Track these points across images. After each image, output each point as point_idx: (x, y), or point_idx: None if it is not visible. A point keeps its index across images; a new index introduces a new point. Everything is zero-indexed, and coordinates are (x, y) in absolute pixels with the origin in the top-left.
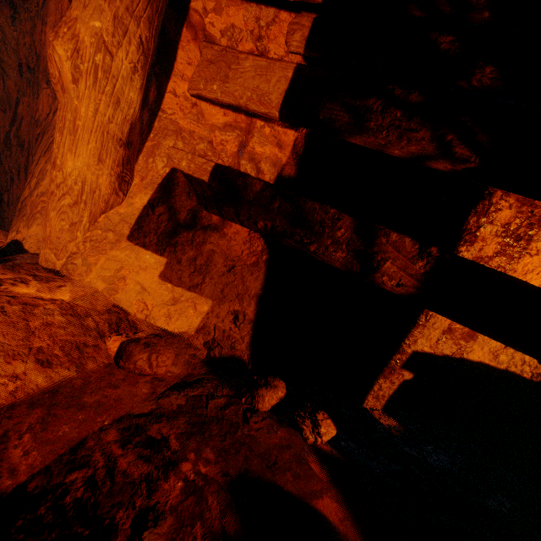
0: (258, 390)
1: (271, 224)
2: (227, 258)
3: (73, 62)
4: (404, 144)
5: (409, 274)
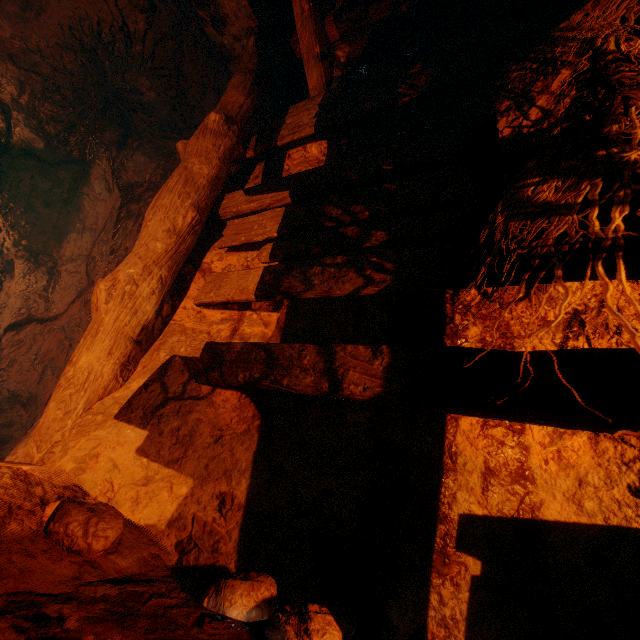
0: (227, 579)
1: (250, 373)
2: (215, 427)
3: (109, 291)
4: (340, 285)
5: (371, 375)
